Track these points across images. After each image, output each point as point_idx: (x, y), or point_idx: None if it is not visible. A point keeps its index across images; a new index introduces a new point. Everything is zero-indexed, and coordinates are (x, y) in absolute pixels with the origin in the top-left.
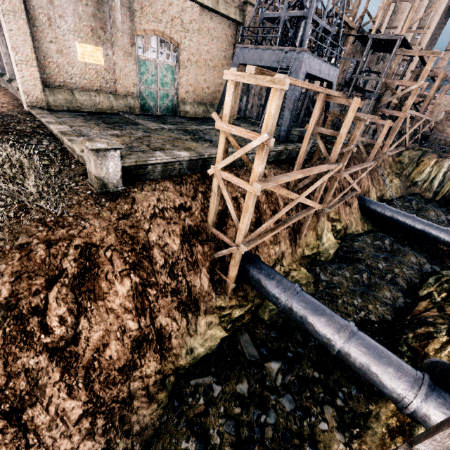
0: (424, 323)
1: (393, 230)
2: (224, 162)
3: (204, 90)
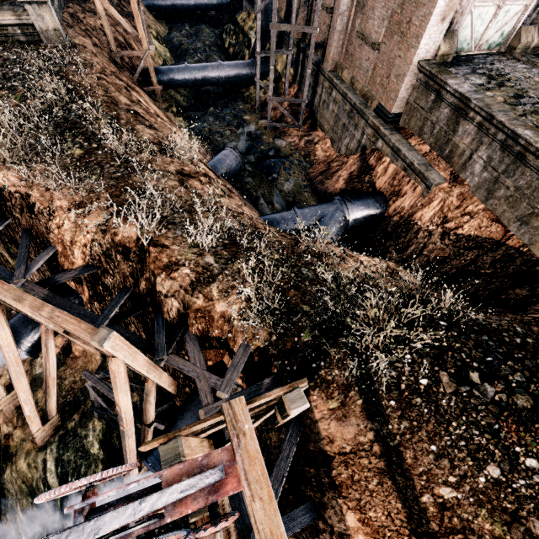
0: (238, 54)
1: (181, 19)
2: None
3: None
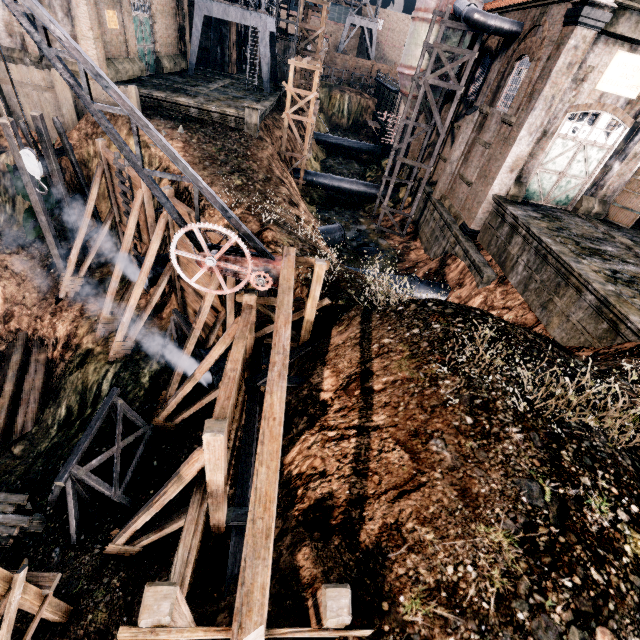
0: (373, 182)
1: (338, 154)
2: (293, 109)
3: (167, 40)
